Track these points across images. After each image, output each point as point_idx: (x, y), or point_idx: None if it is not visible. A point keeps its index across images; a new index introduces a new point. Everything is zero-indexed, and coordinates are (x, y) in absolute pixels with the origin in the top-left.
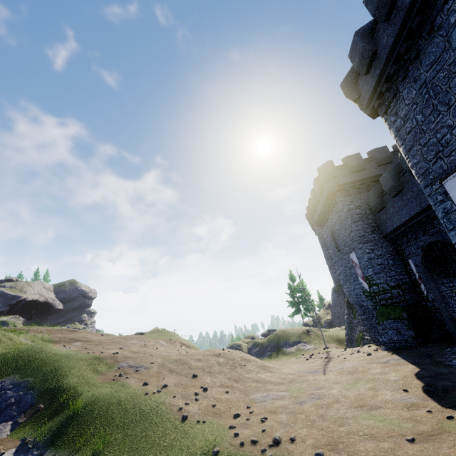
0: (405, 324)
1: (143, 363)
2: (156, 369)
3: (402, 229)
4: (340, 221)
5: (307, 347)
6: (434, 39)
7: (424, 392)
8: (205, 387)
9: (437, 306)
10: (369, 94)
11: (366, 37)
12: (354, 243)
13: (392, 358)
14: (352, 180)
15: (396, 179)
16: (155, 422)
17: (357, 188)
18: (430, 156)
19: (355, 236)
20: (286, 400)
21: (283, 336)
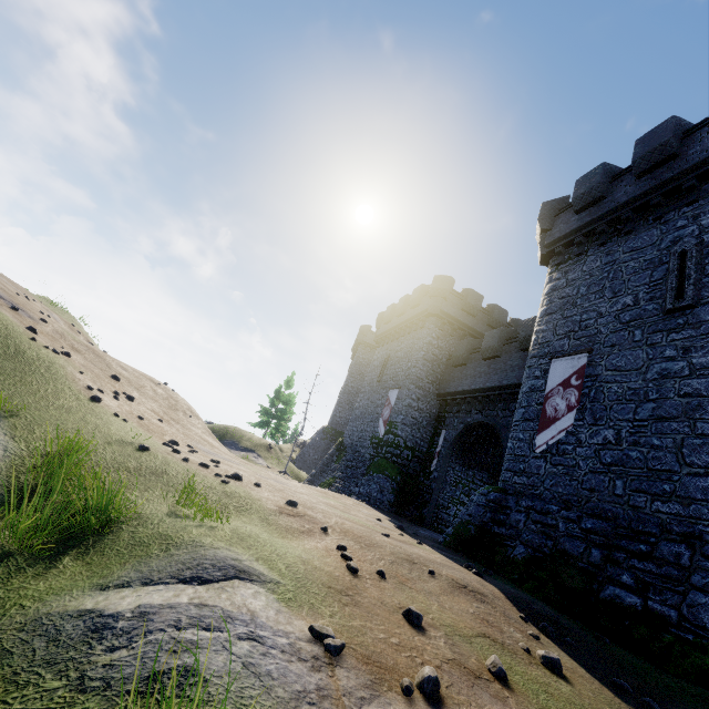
0: (393, 487)
1: (27, 309)
2: (50, 331)
3: (464, 395)
4: (411, 349)
5: (259, 461)
6: (653, 229)
7: (397, 528)
8: (132, 395)
9: (433, 487)
10: (561, 235)
11: (608, 177)
12: (407, 380)
13: (364, 504)
14: (456, 317)
15: (502, 343)
16: (43, 375)
17: (454, 329)
18: (562, 331)
19: (414, 374)
20: (243, 468)
21: (235, 435)
